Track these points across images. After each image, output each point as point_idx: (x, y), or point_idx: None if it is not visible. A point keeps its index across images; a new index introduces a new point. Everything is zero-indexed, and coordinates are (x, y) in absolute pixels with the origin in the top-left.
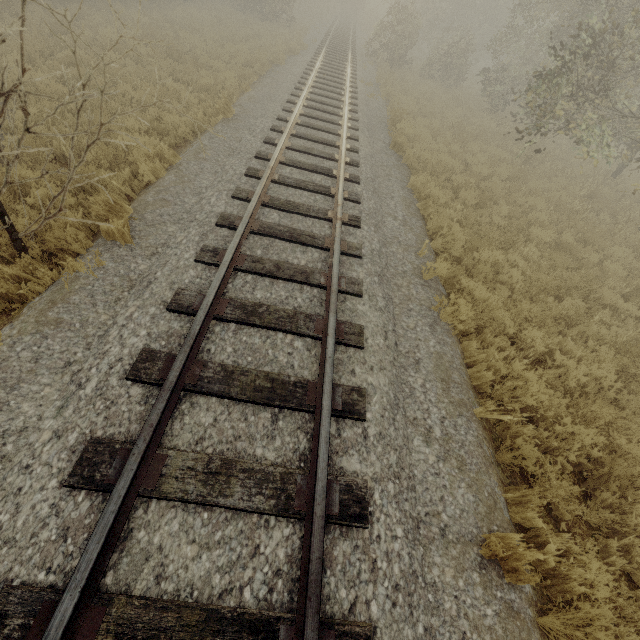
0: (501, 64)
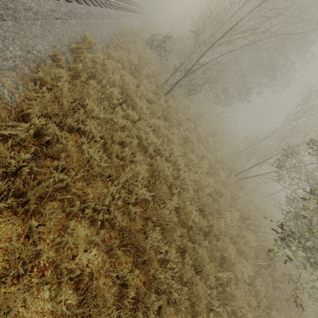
0: None
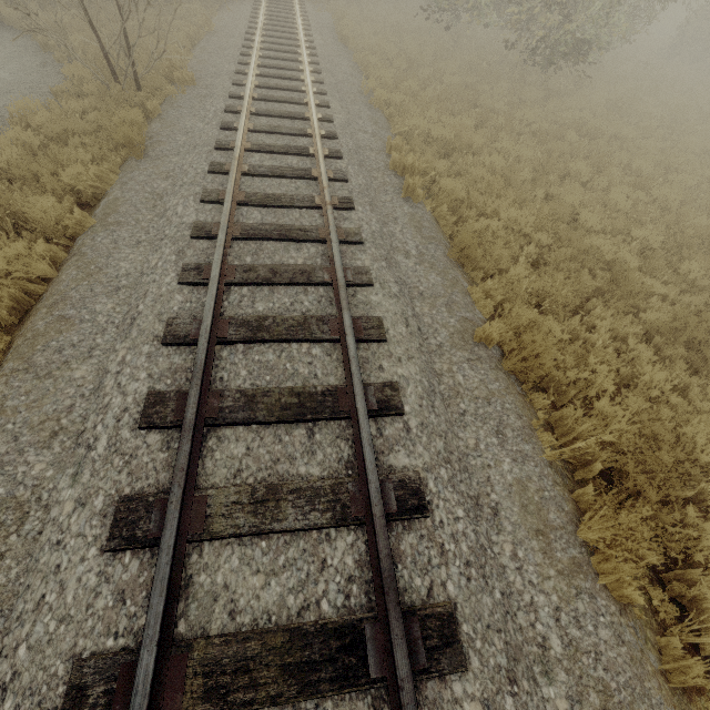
0: None
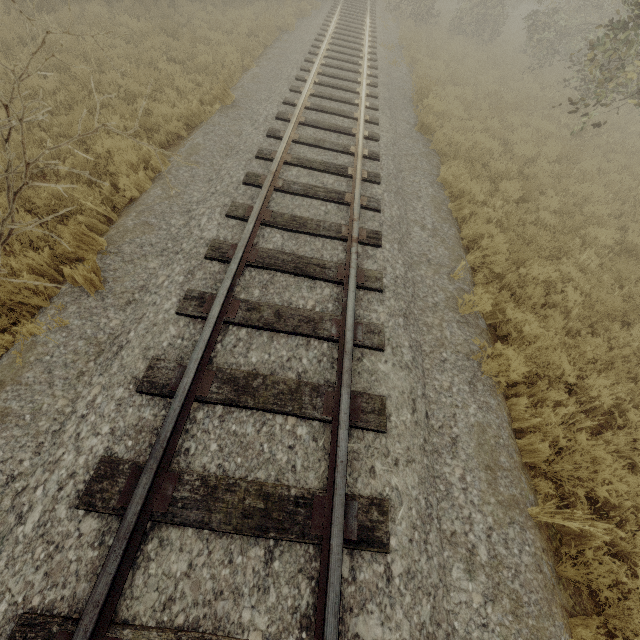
0: (548, 12)
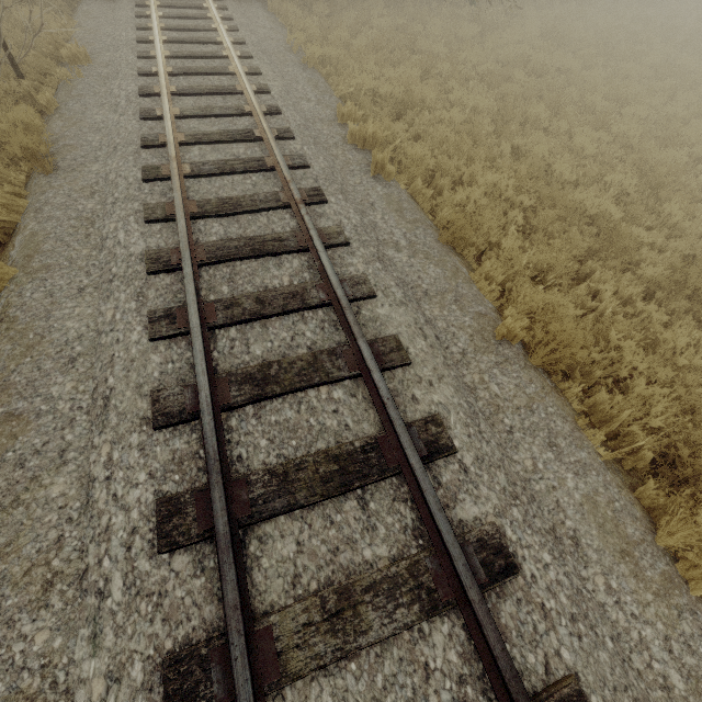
0: None
